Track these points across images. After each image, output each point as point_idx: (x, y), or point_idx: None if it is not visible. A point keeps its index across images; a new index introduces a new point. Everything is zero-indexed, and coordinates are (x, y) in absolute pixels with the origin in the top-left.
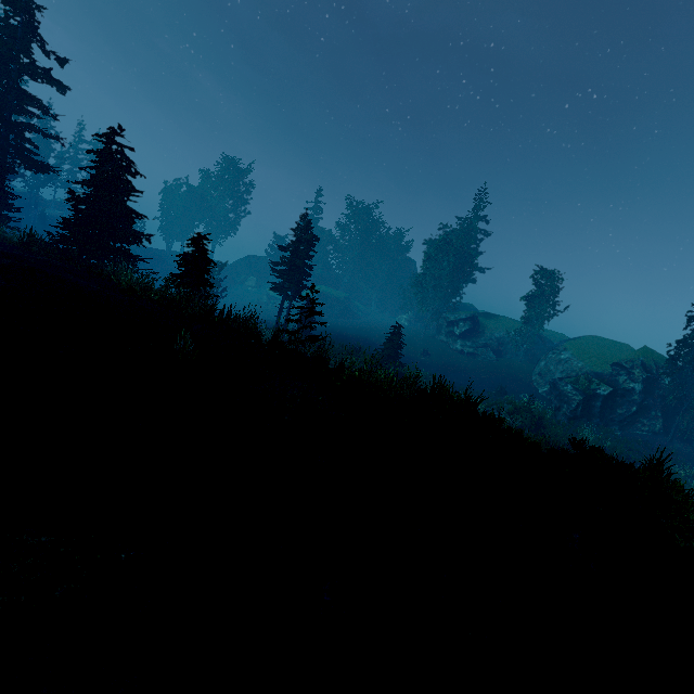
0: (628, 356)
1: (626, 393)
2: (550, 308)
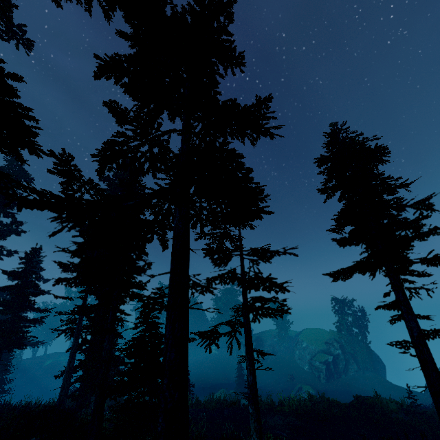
0: (327, 336)
1: (337, 356)
2: (285, 321)
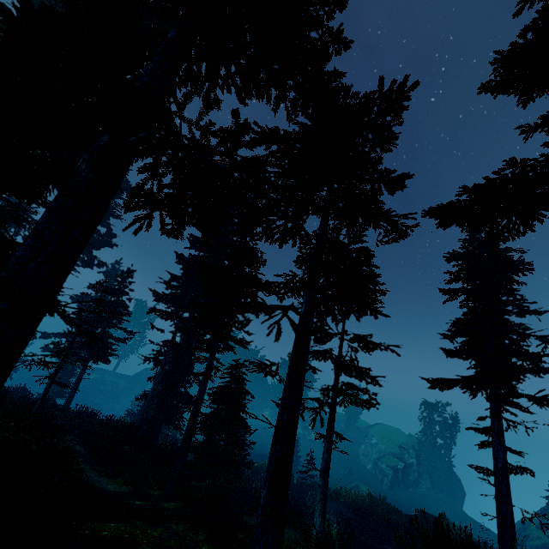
0: (404, 440)
1: (410, 465)
2: (357, 407)
